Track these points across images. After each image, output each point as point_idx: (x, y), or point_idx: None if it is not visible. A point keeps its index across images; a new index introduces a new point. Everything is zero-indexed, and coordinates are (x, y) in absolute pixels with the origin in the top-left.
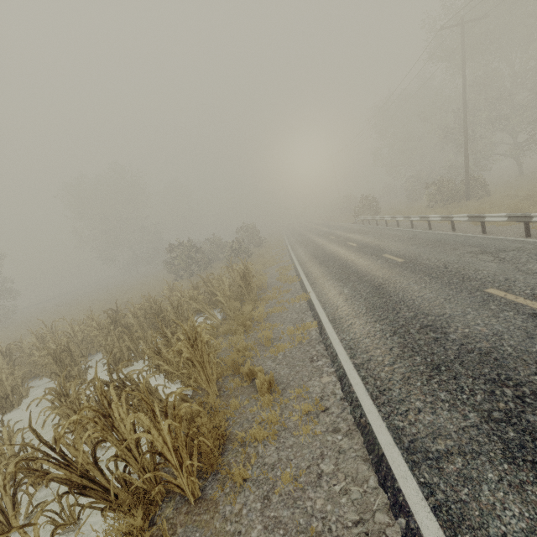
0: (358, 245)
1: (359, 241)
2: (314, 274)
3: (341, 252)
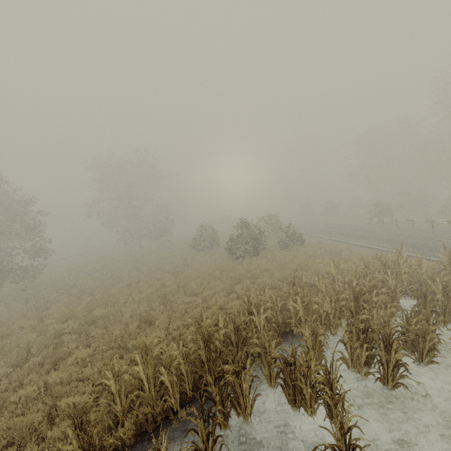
0: None
1: (450, 238)
2: None
3: None
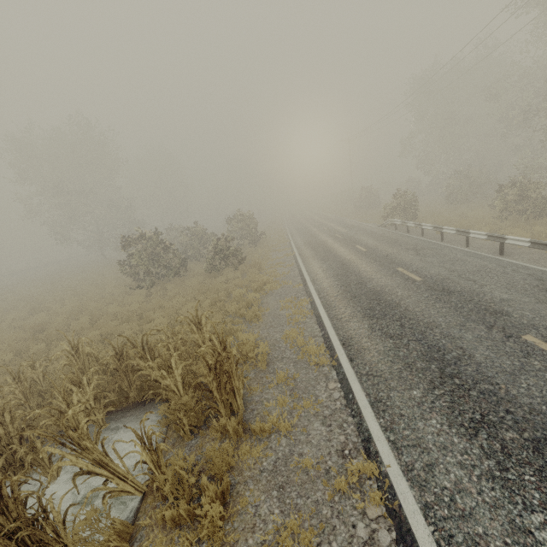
0: (426, 281)
1: (419, 269)
2: (367, 357)
3: (401, 295)
